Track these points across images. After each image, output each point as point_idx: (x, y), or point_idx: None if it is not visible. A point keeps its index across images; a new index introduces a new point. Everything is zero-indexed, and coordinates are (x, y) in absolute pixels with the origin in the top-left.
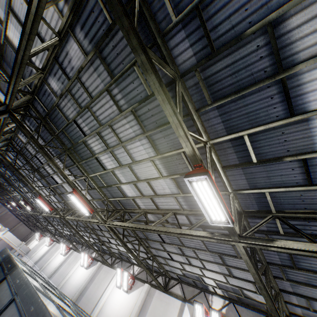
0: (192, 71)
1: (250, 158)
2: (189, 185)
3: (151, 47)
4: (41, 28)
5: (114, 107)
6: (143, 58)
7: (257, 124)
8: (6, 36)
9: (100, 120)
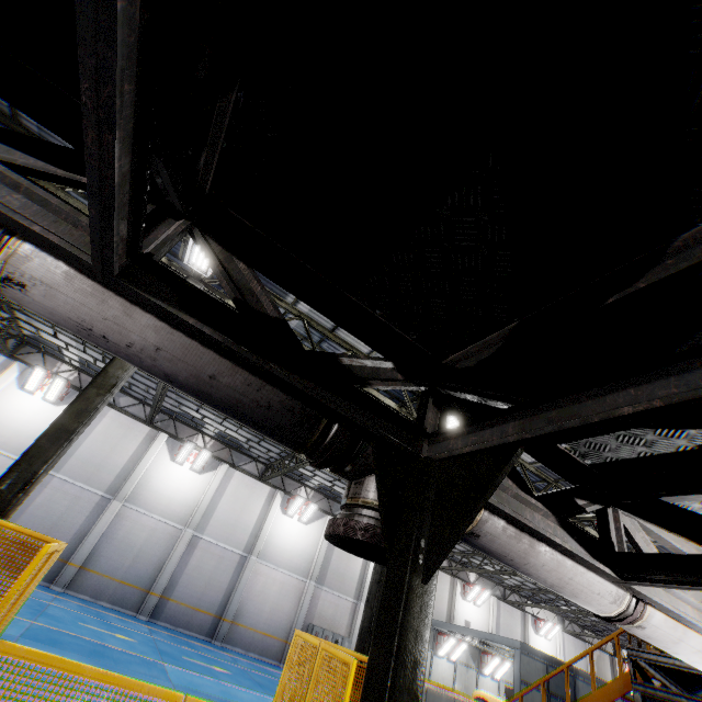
0: None
1: None
2: None
3: None
4: None
5: None
6: None
7: None
8: None
9: None
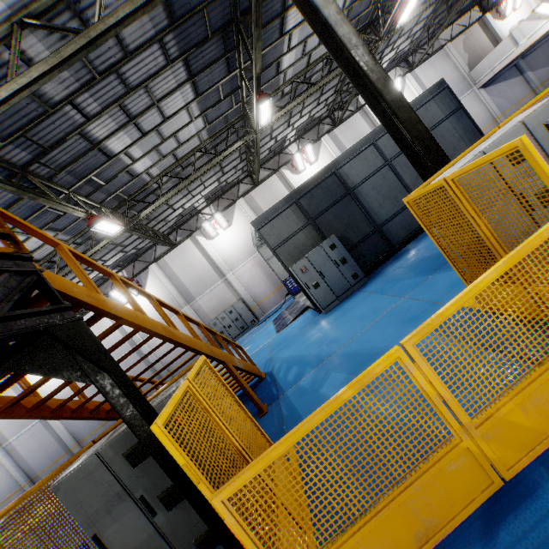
0: None
1: None
2: None
3: None
4: None
5: None
6: None
7: None
8: None
9: None
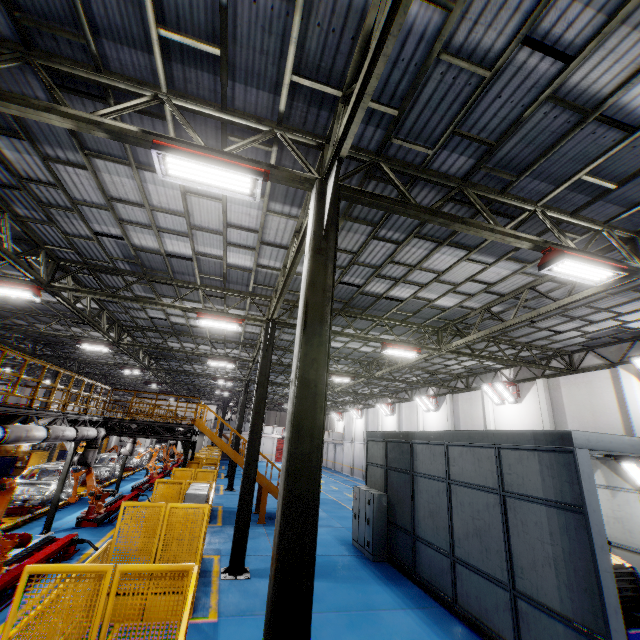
0: (476, 170)
1: (604, 186)
2: (549, 272)
3: (413, 182)
4: (268, 237)
5: (387, 245)
6: (440, 220)
7: (590, 159)
8: (226, 264)
9: (373, 264)
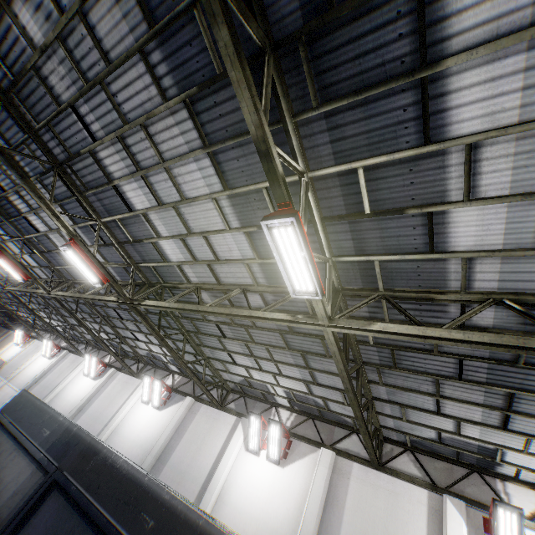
0: None
1: None
2: None
3: None
4: None
5: None
6: None
7: None
8: None
9: None
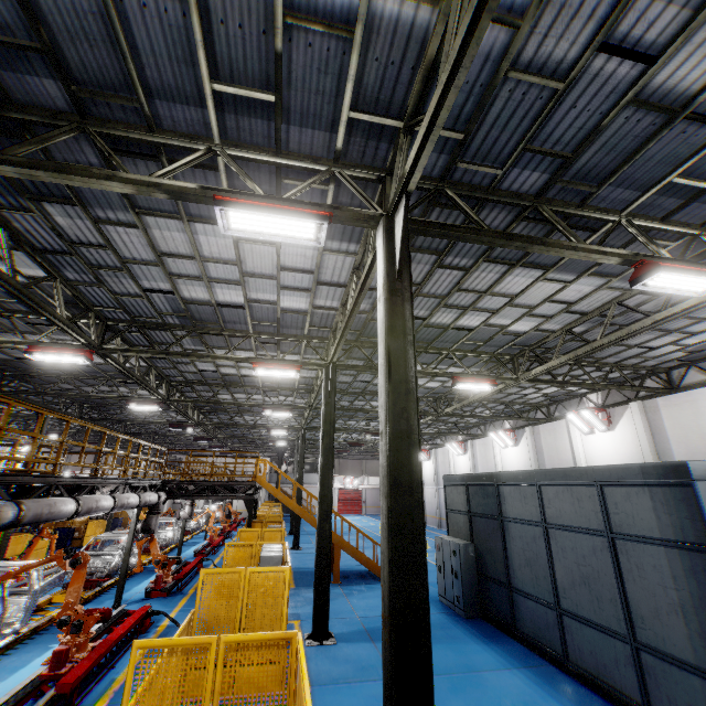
0: (551, 186)
1: (698, 187)
2: (642, 287)
3: (481, 205)
4: (324, 277)
5: (454, 272)
6: (517, 244)
7: (680, 160)
8: (280, 309)
9: (439, 294)
